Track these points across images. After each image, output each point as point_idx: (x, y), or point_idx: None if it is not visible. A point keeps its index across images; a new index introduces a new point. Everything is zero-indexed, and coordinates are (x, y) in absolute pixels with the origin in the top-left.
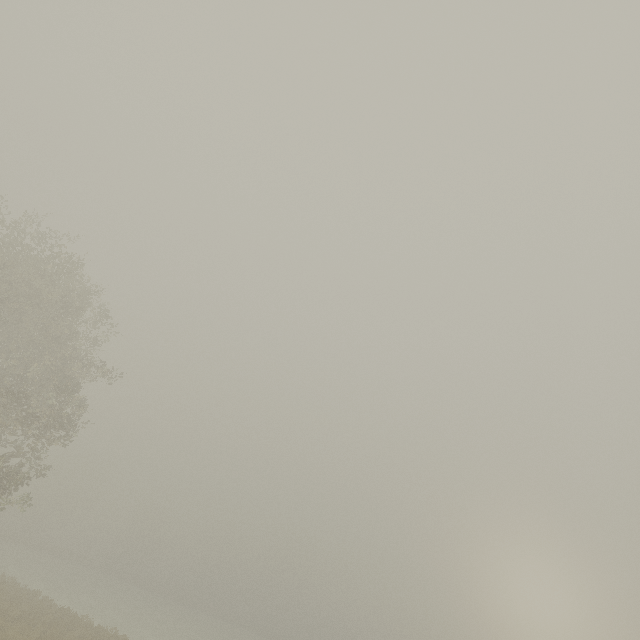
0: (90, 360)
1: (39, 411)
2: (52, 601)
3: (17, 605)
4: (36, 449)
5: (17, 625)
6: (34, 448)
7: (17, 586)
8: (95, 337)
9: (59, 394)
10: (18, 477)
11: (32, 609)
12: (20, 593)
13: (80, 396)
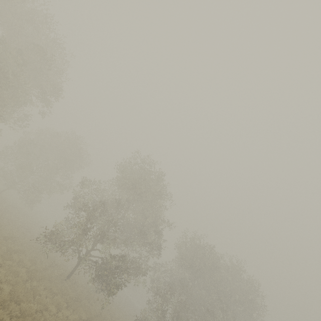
0: None
1: None
2: None
3: None
4: None
5: None
6: None
7: None
8: None
9: None
10: None
11: None
12: None
13: None
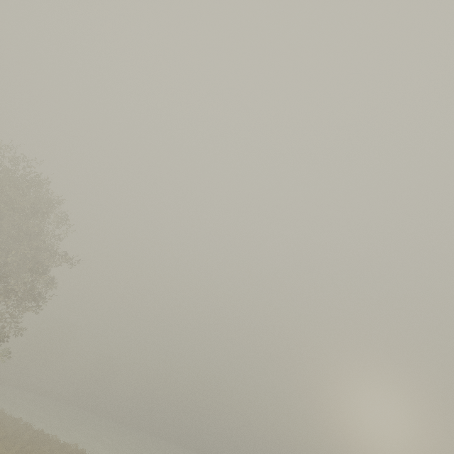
0: (54, 250)
1: (16, 287)
2: (30, 425)
3: (4, 429)
4: (15, 315)
5: (2, 443)
6: (14, 315)
7: (5, 415)
8: (58, 234)
9: (31, 275)
10: (1, 335)
11: (15, 431)
12: (6, 420)
13: (47, 277)
